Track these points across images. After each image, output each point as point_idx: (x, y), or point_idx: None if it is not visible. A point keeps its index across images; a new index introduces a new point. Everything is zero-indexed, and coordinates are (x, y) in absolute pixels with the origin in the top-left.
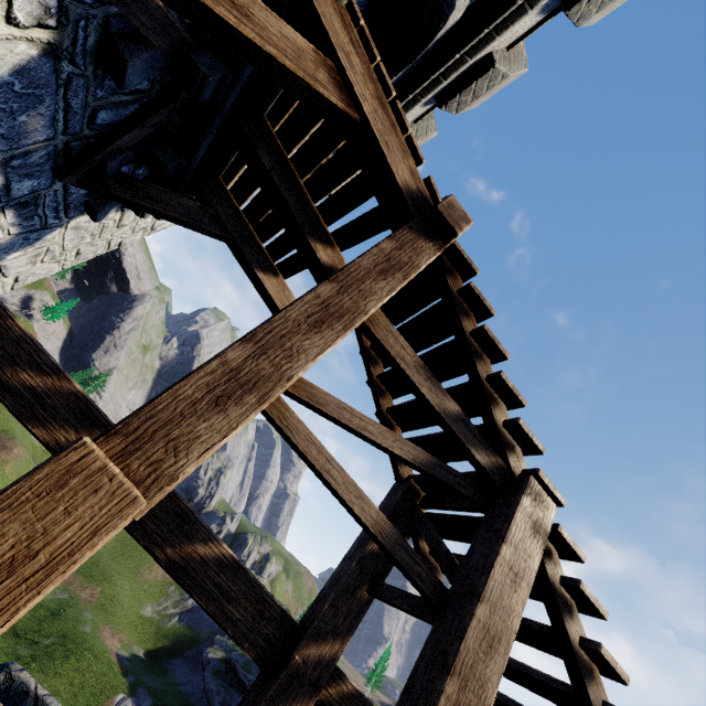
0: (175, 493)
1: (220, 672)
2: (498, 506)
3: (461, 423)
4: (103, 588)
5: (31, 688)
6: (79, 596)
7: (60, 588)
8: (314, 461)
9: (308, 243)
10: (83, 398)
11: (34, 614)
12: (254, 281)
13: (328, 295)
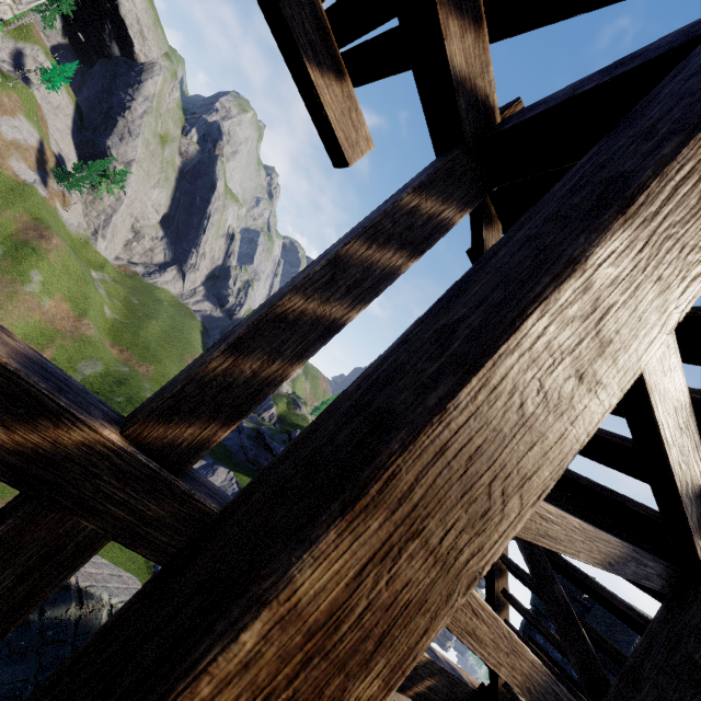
0: (192, 494)
1: (252, 437)
2: (693, 610)
3: (700, 499)
4: (155, 367)
5: (72, 583)
6: (138, 371)
7: (121, 363)
8: (452, 624)
9: (433, 12)
10: (0, 369)
11: (105, 380)
12: (302, 87)
13: (611, 274)
